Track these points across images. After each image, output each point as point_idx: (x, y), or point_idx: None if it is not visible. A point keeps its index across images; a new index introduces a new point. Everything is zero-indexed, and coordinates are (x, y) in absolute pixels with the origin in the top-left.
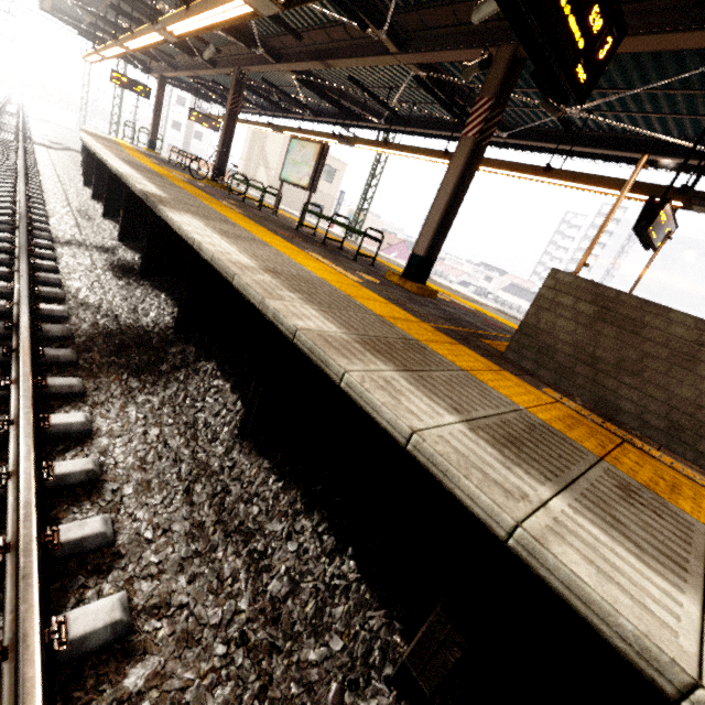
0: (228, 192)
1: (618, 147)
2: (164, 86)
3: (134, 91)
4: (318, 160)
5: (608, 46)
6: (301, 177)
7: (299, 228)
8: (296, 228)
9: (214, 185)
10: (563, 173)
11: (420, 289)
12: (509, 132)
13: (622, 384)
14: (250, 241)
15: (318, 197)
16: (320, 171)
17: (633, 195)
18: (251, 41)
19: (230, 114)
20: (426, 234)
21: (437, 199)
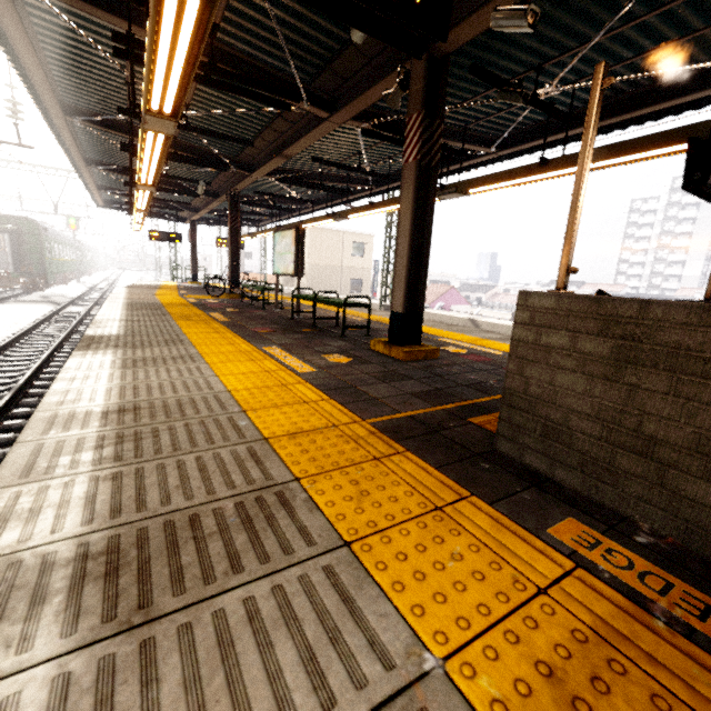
0: (241, 299)
1: (633, 106)
2: (195, 228)
3: (169, 241)
4: (297, 244)
5: None
6: (287, 266)
7: (296, 316)
8: (291, 317)
9: (231, 297)
10: (564, 159)
11: (408, 353)
12: (495, 144)
13: None
14: (168, 362)
15: (354, 273)
16: (301, 254)
17: (671, 148)
18: (222, 164)
19: (232, 231)
20: (399, 285)
21: (399, 243)
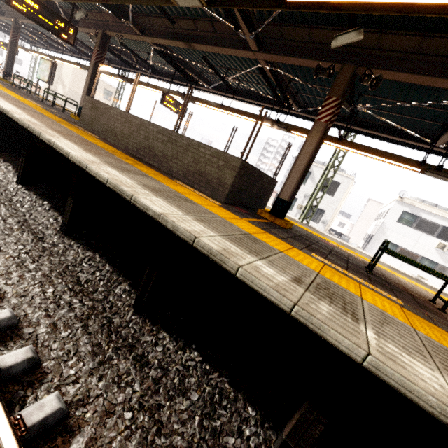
0: (11, 84)
1: (184, 81)
2: None
3: None
4: (52, 69)
5: (73, 31)
6: (45, 77)
7: (45, 102)
8: (42, 100)
9: (4, 81)
10: (153, 86)
11: None
12: (149, 71)
13: (95, 124)
14: None
15: None
16: (53, 75)
17: (172, 95)
18: None
19: (12, 43)
20: (83, 98)
21: (85, 85)
